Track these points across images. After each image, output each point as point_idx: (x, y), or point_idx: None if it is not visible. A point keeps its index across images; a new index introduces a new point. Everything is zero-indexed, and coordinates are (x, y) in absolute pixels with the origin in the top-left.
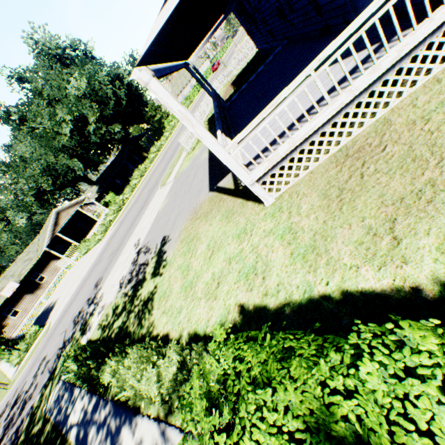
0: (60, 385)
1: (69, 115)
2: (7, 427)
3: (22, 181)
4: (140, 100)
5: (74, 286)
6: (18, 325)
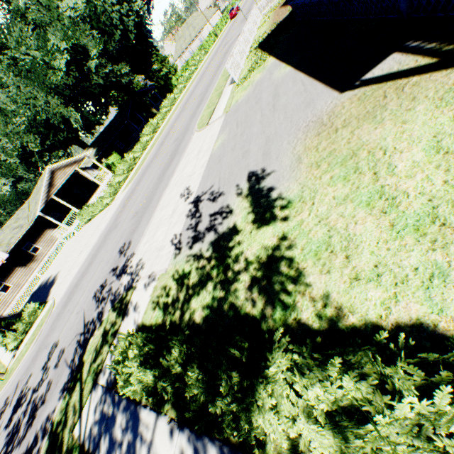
0: (99, 394)
1: (65, 42)
2: (11, 442)
3: (3, 139)
4: (151, 37)
5: (82, 257)
6: (10, 302)
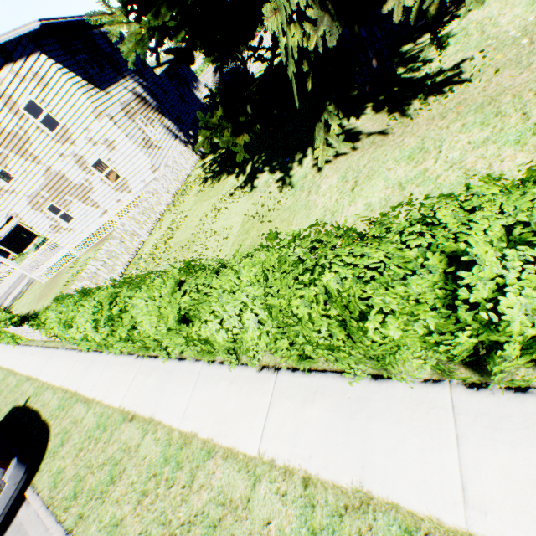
0: None
1: None
2: None
3: None
4: None
5: (2, 293)
6: None
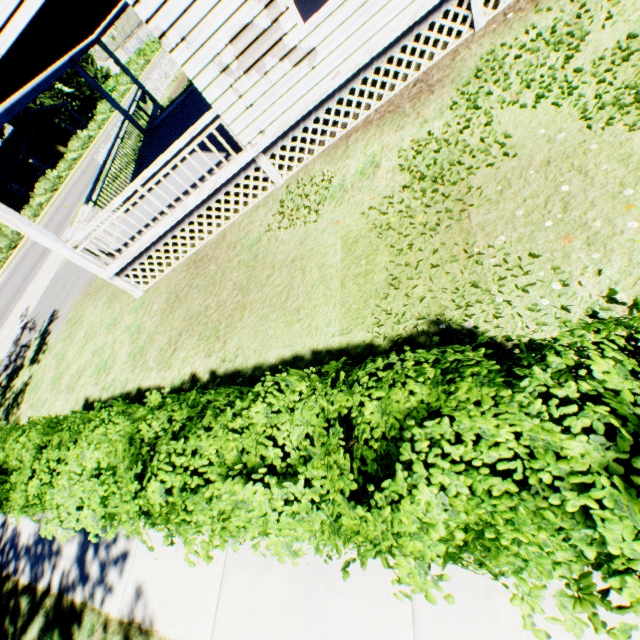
0: None
1: None
2: None
3: None
4: None
5: None
6: None
